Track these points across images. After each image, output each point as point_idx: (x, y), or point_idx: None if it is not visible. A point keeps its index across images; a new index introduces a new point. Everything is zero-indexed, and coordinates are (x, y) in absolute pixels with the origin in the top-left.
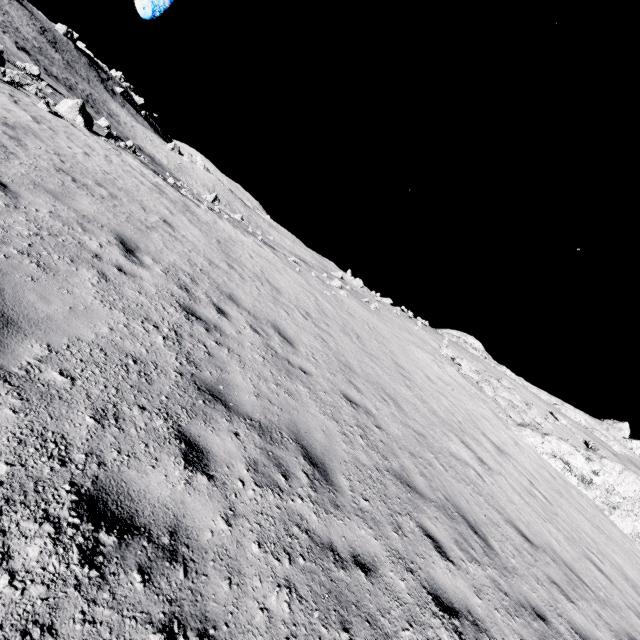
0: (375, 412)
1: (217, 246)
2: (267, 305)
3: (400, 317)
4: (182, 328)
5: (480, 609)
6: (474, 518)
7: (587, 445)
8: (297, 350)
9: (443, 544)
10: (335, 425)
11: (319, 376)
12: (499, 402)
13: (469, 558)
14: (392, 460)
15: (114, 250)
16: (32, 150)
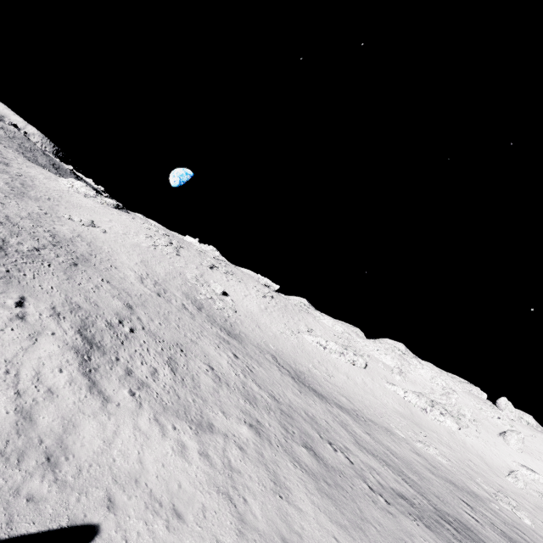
0: None
1: None
2: None
3: None
4: None
5: None
6: None
7: None
8: None
9: None
10: None
11: None
12: None
13: None
14: None
15: None
16: None
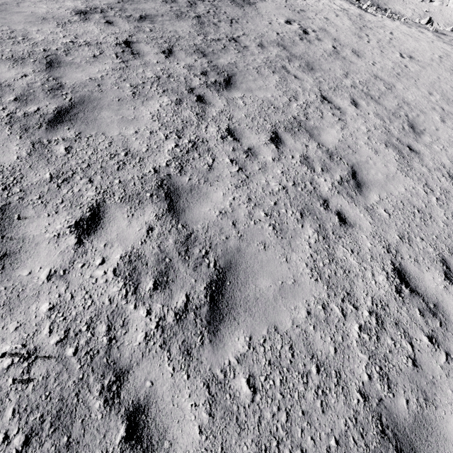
0: (399, 88)
1: (358, 27)
2: (364, 47)
3: None
4: (288, 36)
5: (350, 113)
6: (426, 130)
7: None
8: (360, 59)
9: (361, 106)
10: (343, 73)
11: (363, 67)
12: None
13: (377, 118)
14: (374, 93)
15: (281, 21)
16: (275, 0)
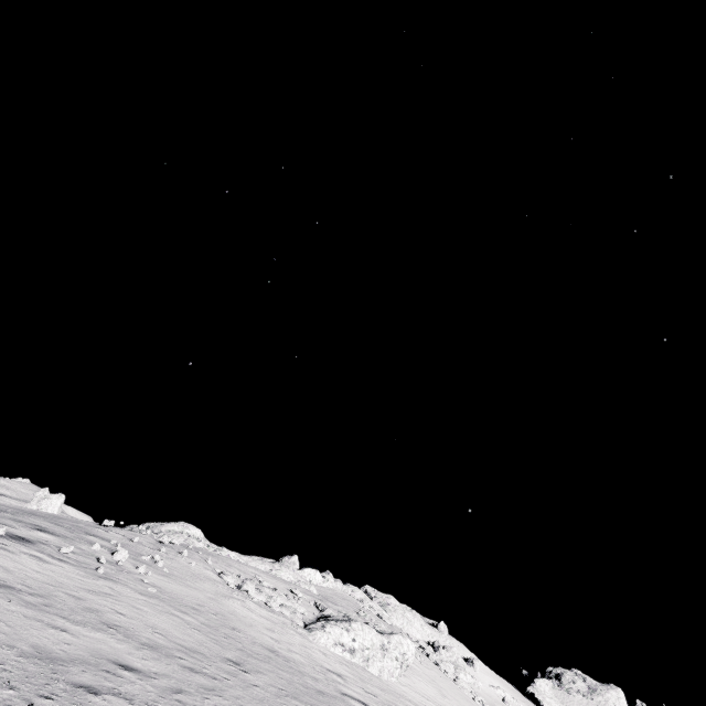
0: None
1: (135, 642)
2: (261, 697)
3: (169, 555)
4: None
5: None
6: None
7: (316, 606)
8: None
9: None
10: None
11: None
12: (286, 614)
13: None
14: None
15: None
16: None
